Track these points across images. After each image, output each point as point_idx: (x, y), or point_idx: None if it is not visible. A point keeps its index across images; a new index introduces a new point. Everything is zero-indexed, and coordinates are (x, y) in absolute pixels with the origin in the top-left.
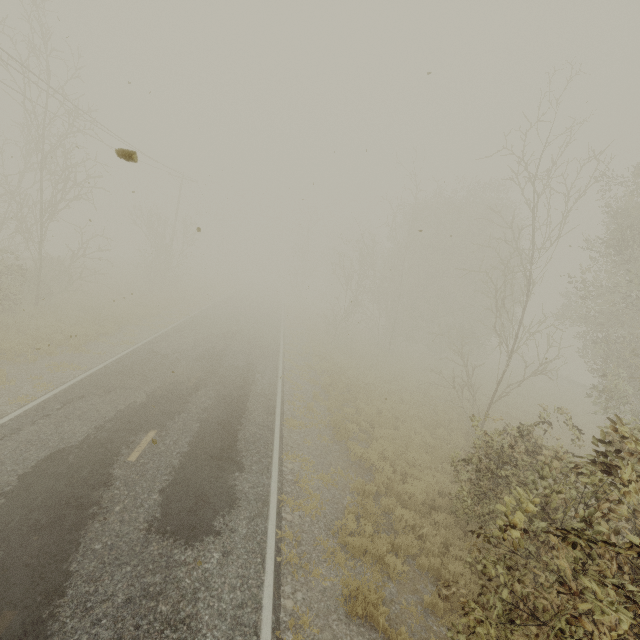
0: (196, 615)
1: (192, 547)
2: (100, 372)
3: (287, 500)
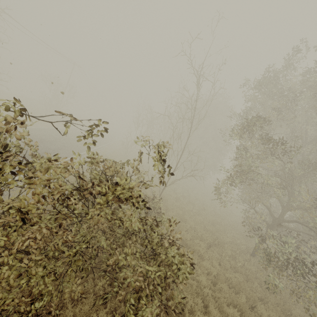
0: None
1: None
2: None
3: None
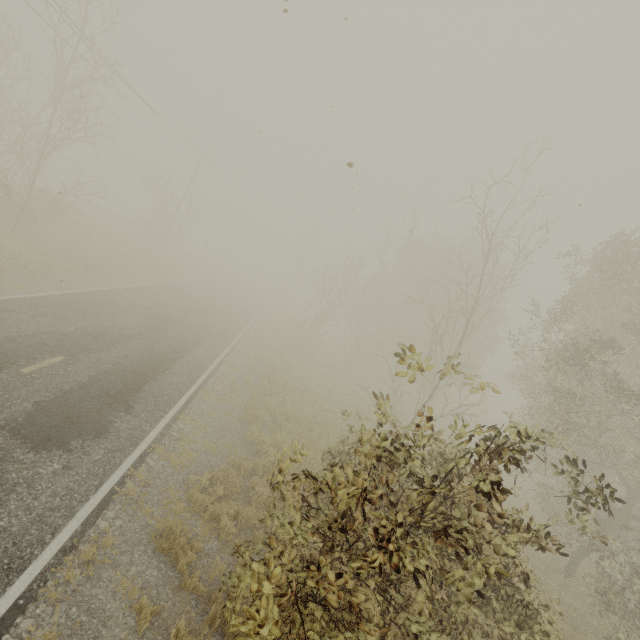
0: (4, 502)
1: (37, 452)
2: (43, 298)
3: (158, 448)
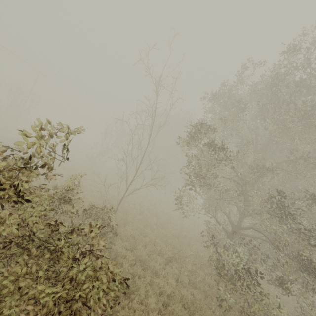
0: None
1: None
2: None
3: None
